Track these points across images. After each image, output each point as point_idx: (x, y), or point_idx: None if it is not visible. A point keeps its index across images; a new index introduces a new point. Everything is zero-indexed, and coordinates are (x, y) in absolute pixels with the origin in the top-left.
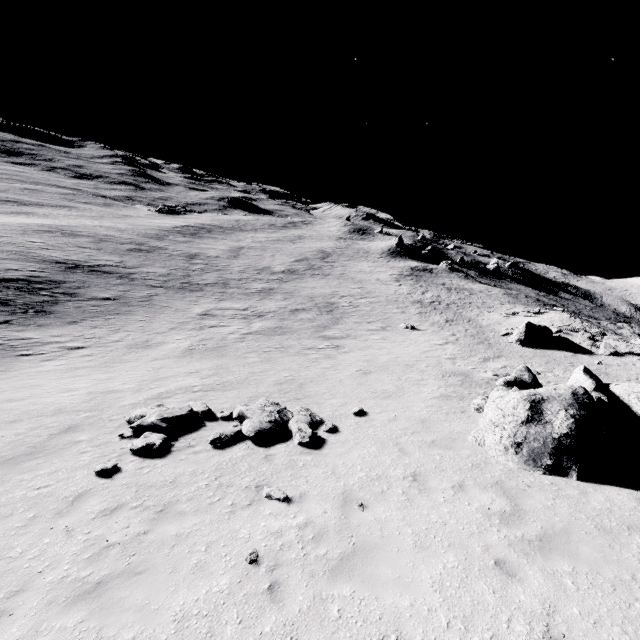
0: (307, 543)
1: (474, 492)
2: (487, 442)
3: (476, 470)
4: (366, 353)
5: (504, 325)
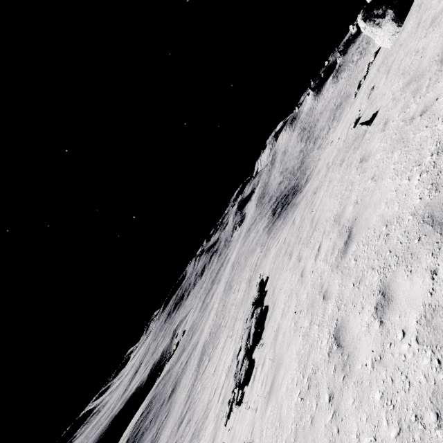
0: None
1: None
2: None
3: None
4: None
5: None
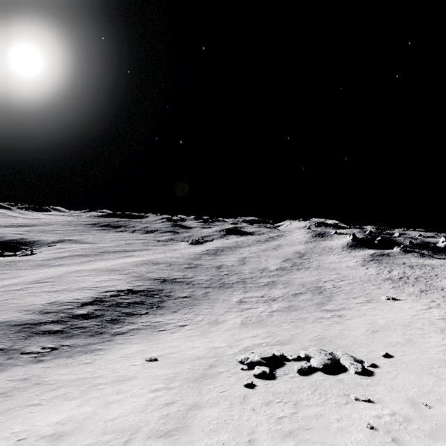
0: (401, 422)
1: None
2: None
3: None
4: (365, 319)
5: None
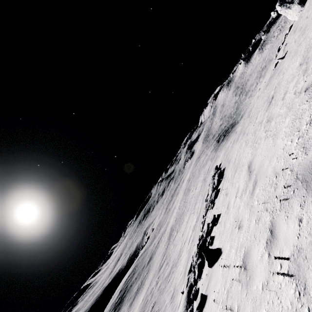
0: None
1: None
2: None
3: None
4: None
5: None
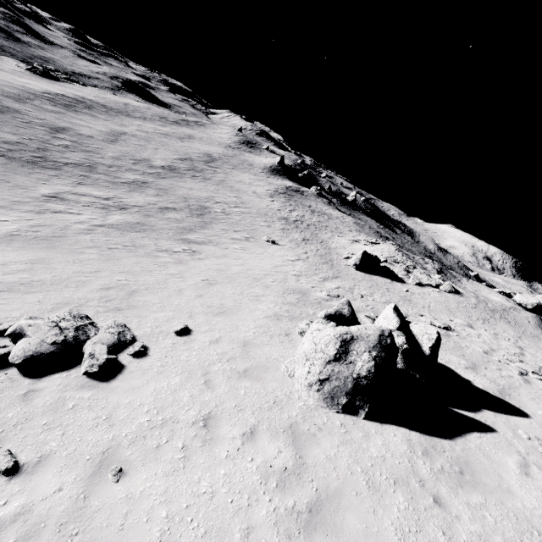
0: None
1: (263, 441)
2: (296, 374)
3: (276, 409)
4: (221, 262)
5: (347, 250)
